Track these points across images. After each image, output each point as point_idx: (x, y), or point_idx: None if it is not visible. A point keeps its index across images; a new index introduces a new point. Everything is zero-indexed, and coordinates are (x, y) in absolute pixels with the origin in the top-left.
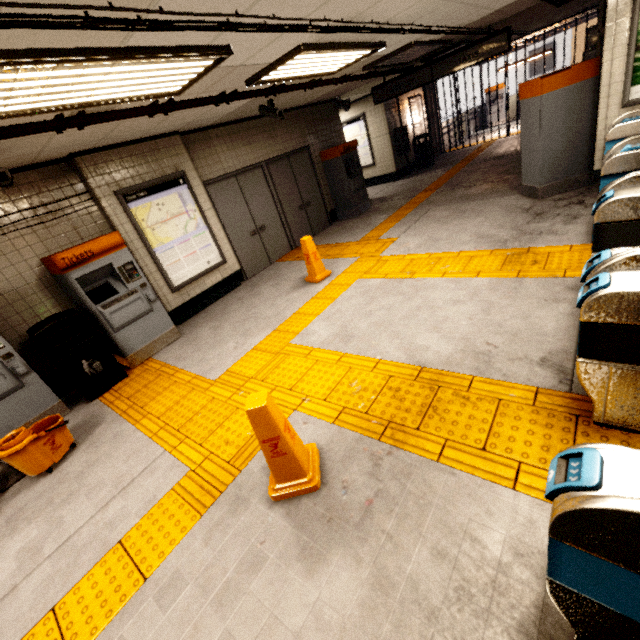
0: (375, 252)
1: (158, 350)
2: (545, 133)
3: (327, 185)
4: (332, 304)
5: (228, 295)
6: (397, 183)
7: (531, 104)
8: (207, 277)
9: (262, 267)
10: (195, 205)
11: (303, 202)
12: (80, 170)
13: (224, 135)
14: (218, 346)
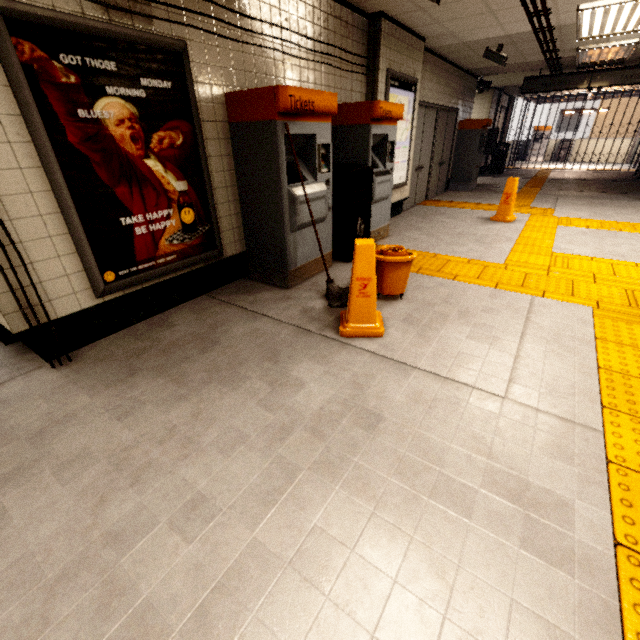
0: (544, 213)
1: (377, 240)
2: None
3: (453, 153)
4: (557, 236)
5: (397, 217)
6: (479, 178)
7: None
8: (394, 192)
9: (410, 205)
10: (411, 117)
11: (441, 160)
12: (380, 32)
13: (431, 64)
14: (459, 245)
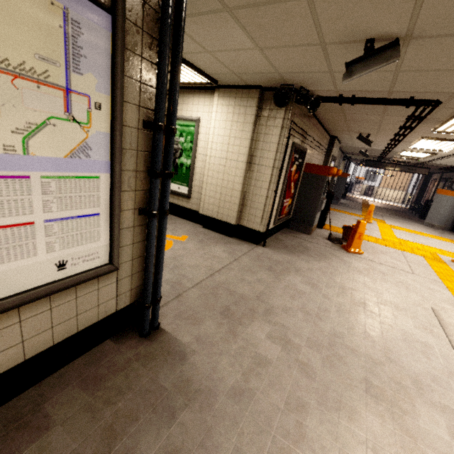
0: (382, 222)
1: None
2: (445, 208)
3: None
4: (394, 232)
5: None
6: None
7: (443, 197)
8: None
9: None
10: None
11: None
12: (334, 143)
13: None
14: None
